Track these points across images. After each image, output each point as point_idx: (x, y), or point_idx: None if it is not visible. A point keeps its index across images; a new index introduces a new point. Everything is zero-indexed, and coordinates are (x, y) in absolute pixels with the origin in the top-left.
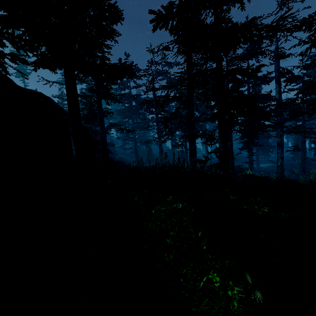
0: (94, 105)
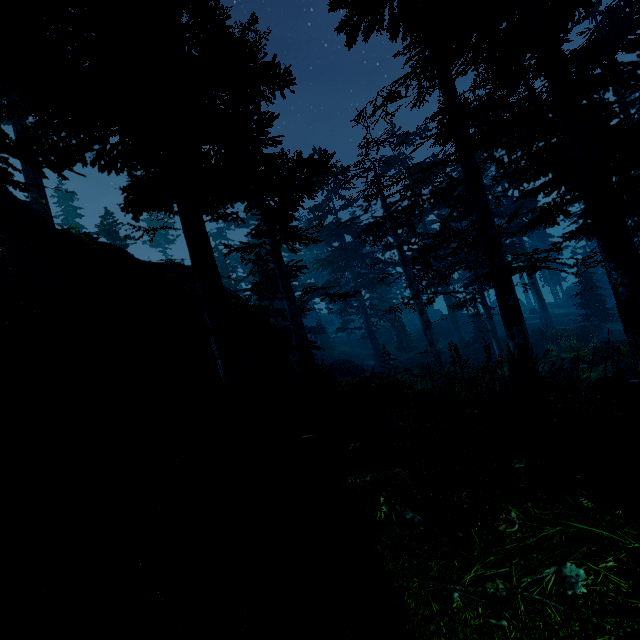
0: (268, 260)
